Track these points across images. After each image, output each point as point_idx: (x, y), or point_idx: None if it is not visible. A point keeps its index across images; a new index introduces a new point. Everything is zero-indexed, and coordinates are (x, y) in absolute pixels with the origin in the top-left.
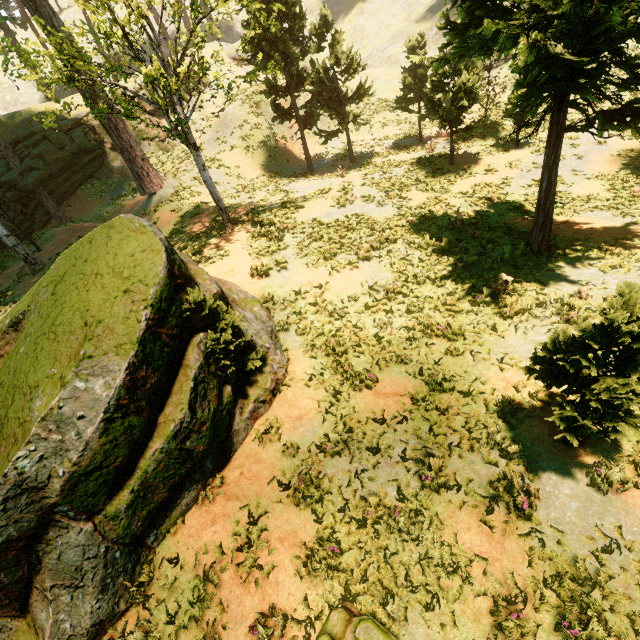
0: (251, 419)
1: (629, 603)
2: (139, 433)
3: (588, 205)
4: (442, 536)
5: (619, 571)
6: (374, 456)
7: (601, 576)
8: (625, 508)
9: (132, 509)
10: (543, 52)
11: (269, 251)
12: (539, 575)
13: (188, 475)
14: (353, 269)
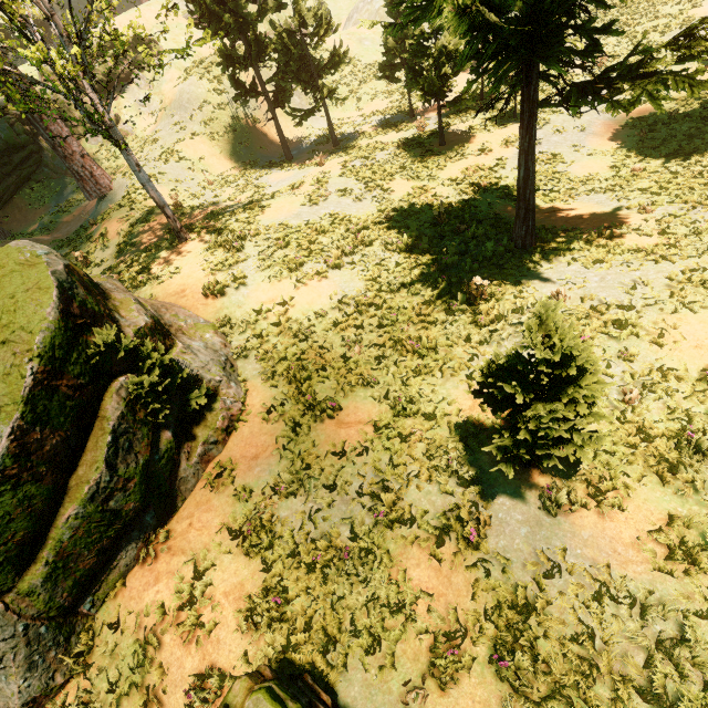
0: (202, 463)
1: (562, 628)
2: (42, 502)
3: (585, 187)
4: (391, 575)
5: (557, 596)
6: (330, 494)
7: (538, 604)
8: (572, 530)
9: (51, 582)
10: (480, 19)
11: (226, 265)
12: (481, 607)
13: (124, 534)
14: (322, 280)
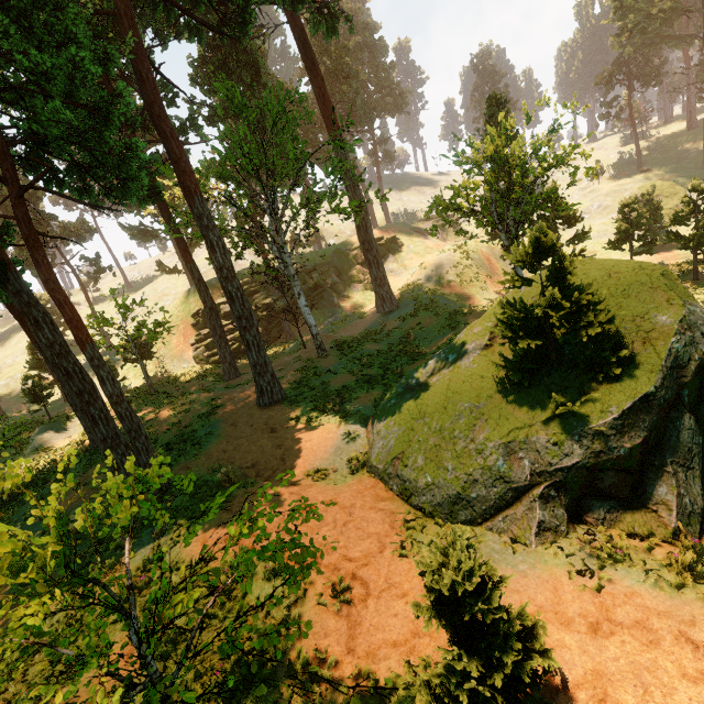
0: None
1: None
2: None
3: None
4: None
5: None
6: None
7: None
8: None
9: None
10: None
11: None
12: None
13: None
14: None
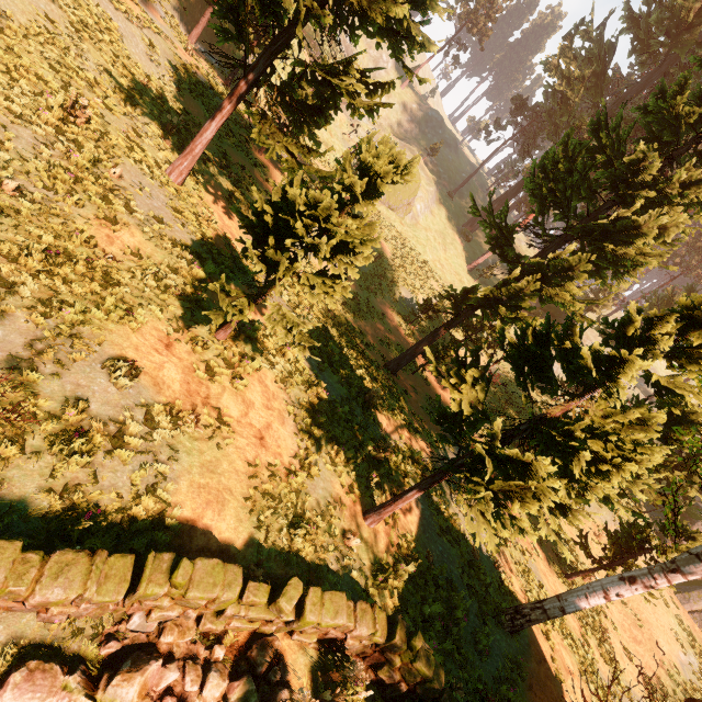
0: None
1: None
2: None
3: None
4: None
5: None
6: None
7: None
8: None
9: None
10: None
11: None
12: None
13: None
14: None
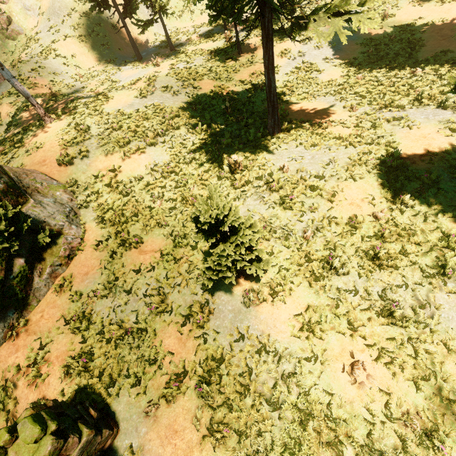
0: (51, 278)
1: (237, 369)
2: None
3: (325, 90)
4: (154, 343)
5: (238, 352)
6: (128, 296)
7: (227, 356)
8: (256, 315)
9: None
10: None
11: (75, 142)
12: (198, 359)
13: None
14: (141, 154)
